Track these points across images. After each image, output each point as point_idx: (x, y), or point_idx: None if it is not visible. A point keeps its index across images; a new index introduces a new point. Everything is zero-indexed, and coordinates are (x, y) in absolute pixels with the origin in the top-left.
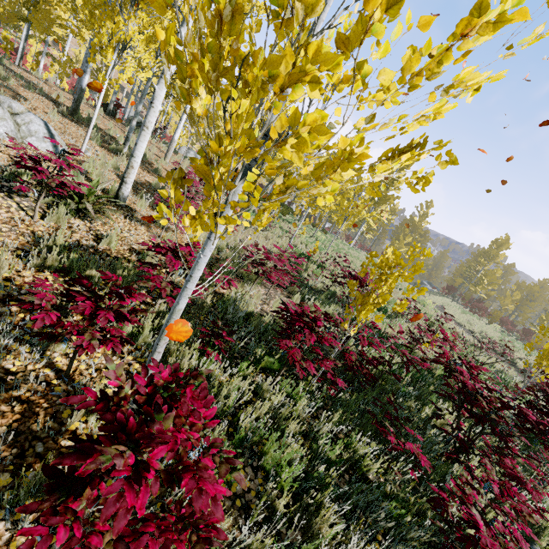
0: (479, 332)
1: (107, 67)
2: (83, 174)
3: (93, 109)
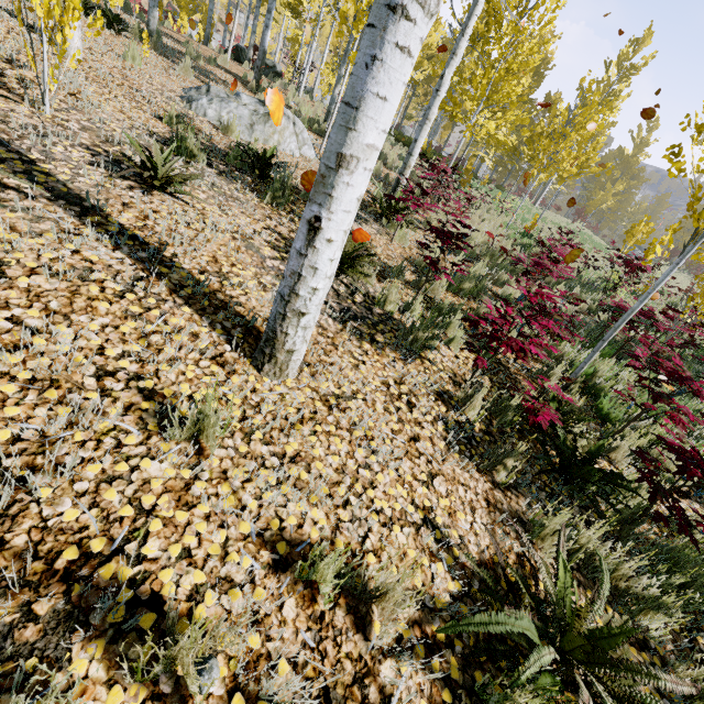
0: None
1: None
2: None
3: (237, 64)
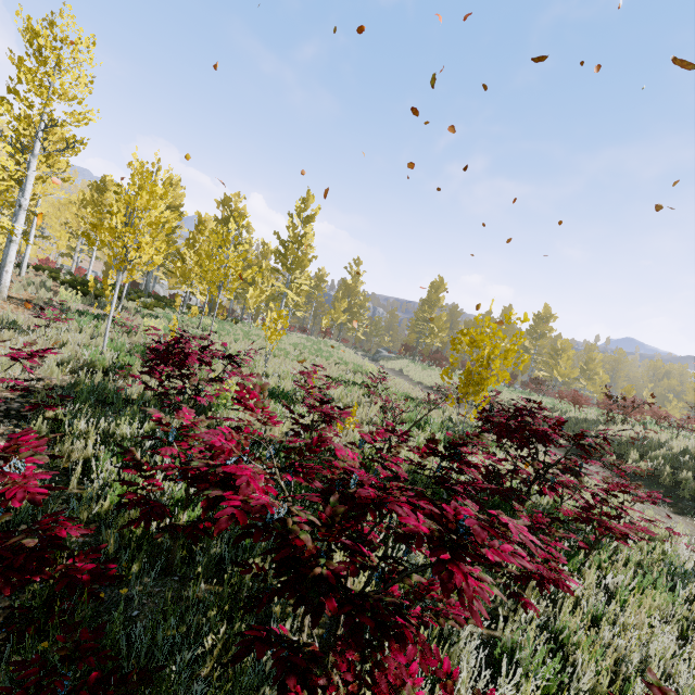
0: (442, 384)
1: None
2: None
3: None
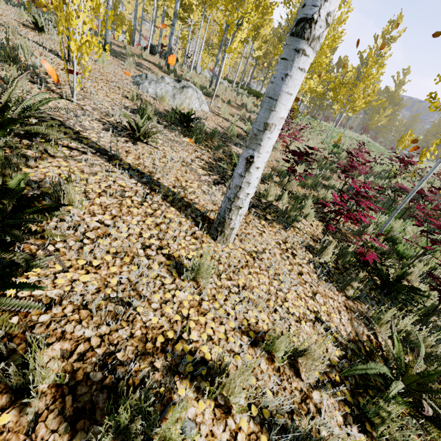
0: None
1: (116, 2)
2: (228, 121)
3: (152, 56)
